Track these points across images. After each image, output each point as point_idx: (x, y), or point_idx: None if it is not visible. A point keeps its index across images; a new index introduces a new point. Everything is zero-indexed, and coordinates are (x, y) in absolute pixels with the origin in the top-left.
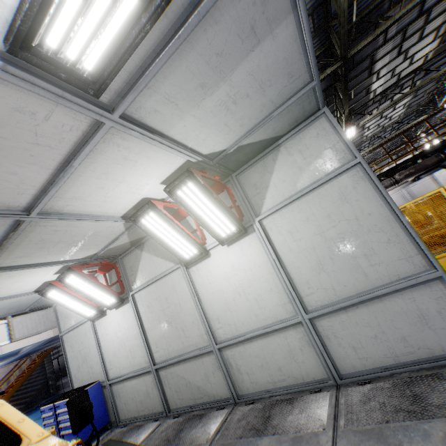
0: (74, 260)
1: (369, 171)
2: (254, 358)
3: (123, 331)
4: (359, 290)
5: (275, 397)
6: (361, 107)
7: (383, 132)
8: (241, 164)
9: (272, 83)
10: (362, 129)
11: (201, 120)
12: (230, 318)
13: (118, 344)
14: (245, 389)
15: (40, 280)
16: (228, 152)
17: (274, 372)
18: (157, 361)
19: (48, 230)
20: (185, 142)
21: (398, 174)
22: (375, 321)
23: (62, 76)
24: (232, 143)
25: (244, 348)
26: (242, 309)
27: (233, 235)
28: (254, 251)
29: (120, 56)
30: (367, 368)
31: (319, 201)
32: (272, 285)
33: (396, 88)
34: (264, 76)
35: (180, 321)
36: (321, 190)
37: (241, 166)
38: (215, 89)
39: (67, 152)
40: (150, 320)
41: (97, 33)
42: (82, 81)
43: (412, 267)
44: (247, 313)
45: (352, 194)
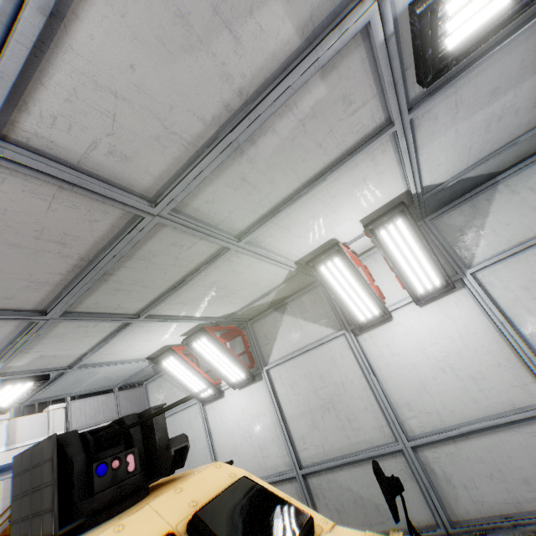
0: (211, 318)
1: None
2: (475, 463)
3: (250, 419)
4: None
5: (524, 526)
6: None
7: None
8: (438, 206)
9: None
10: None
11: (456, 138)
12: (429, 403)
13: (240, 437)
14: (462, 512)
15: (163, 342)
16: (447, 185)
17: (514, 486)
18: (305, 463)
19: (229, 268)
20: (422, 166)
21: None
22: None
23: (427, 53)
24: (454, 175)
25: (456, 447)
26: (450, 391)
27: (435, 291)
28: (465, 312)
29: (481, 36)
30: None
31: None
32: (499, 358)
33: None
34: None
35: (343, 407)
36: None
37: (436, 209)
38: (499, 97)
39: (330, 161)
40: (293, 404)
41: (486, 5)
42: (431, 63)
43: None
44: (459, 396)
45: None
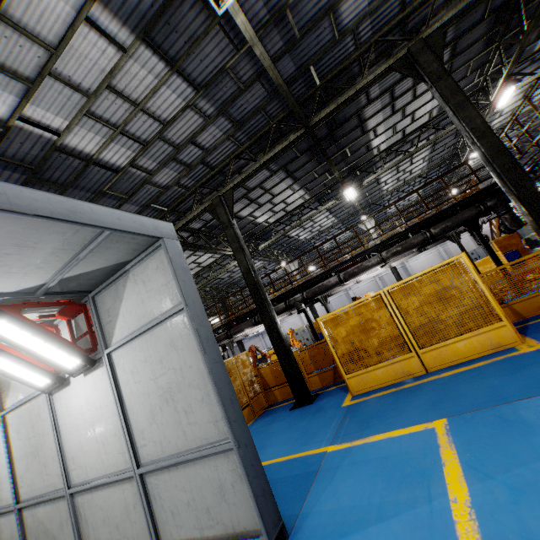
0: None
1: (189, 321)
2: (98, 509)
3: None
4: (180, 449)
5: None
6: (365, 164)
7: (407, 185)
8: (96, 284)
9: (39, 241)
10: (377, 183)
11: None
12: (82, 459)
13: None
14: None
15: None
16: (49, 286)
17: (113, 528)
18: (23, 498)
19: None
20: None
21: (385, 251)
22: (189, 486)
23: None
24: (50, 278)
25: (92, 496)
26: (92, 452)
27: (81, 368)
28: (104, 386)
29: None
30: (181, 536)
31: (155, 343)
32: (116, 429)
33: (404, 143)
34: (13, 241)
35: (43, 455)
36: (157, 330)
37: (99, 285)
38: None
39: None
40: (19, 448)
41: None
42: None
43: (218, 433)
44: (96, 456)
45: (179, 341)
